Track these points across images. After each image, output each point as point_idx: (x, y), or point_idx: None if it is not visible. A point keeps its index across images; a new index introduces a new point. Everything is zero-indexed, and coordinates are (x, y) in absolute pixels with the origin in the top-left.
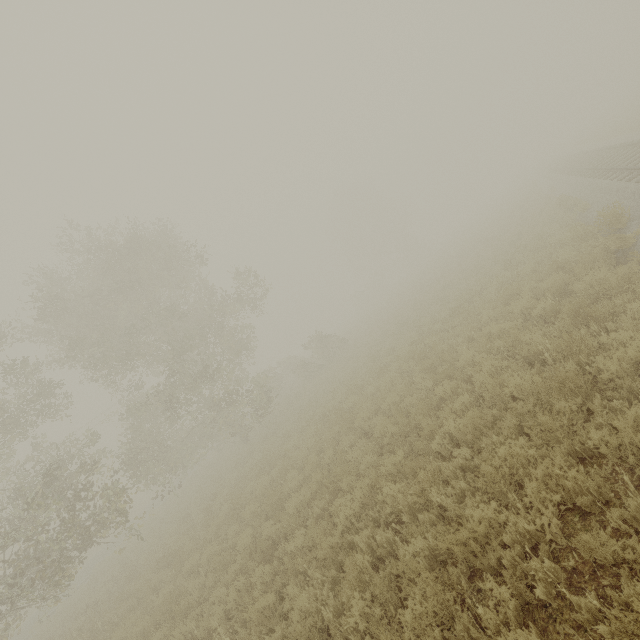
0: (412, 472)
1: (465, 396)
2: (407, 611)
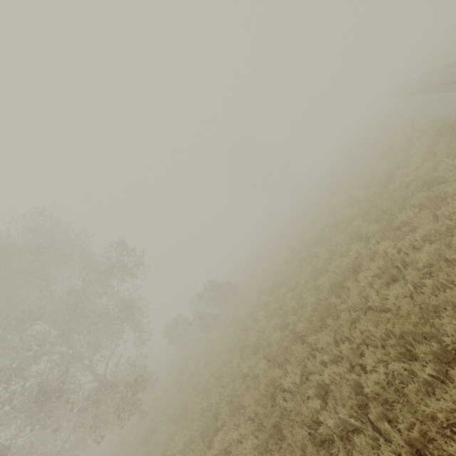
0: None
1: None
2: None
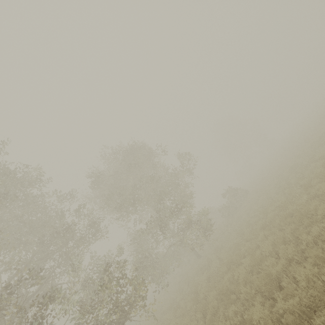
0: None
1: None
2: None
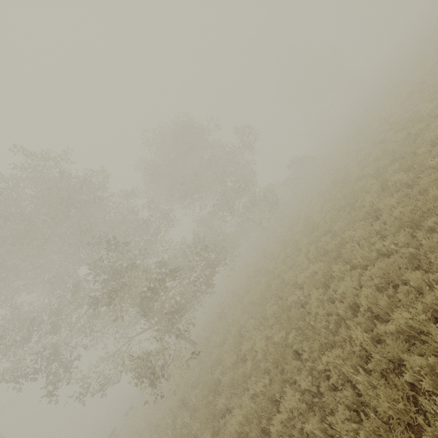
0: (408, 167)
1: (437, 121)
2: (429, 194)
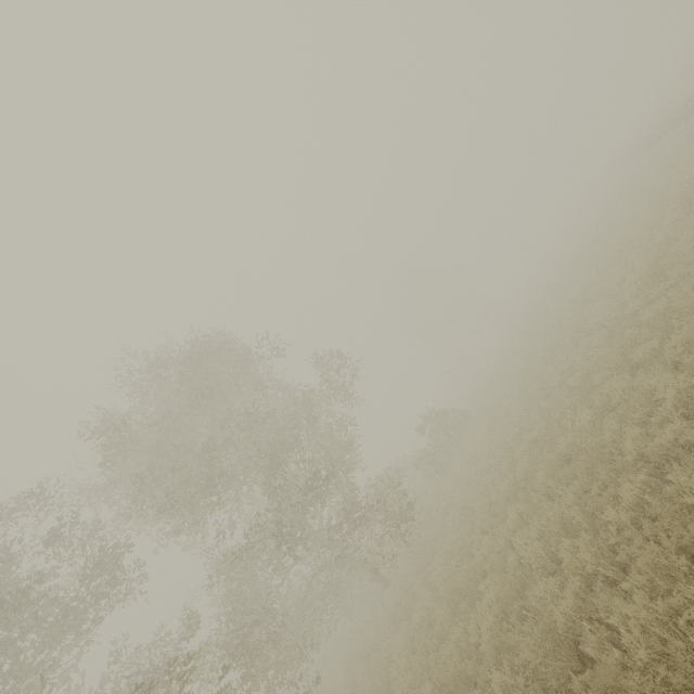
0: None
1: None
2: None
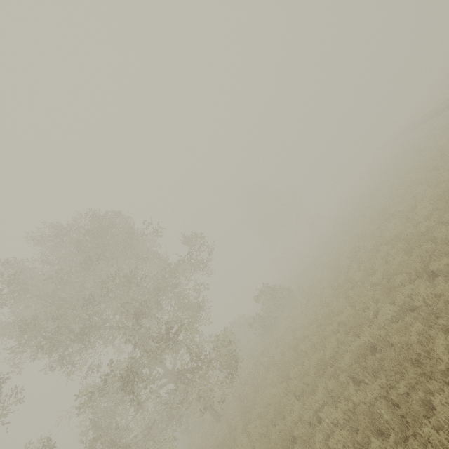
0: None
1: None
2: None
